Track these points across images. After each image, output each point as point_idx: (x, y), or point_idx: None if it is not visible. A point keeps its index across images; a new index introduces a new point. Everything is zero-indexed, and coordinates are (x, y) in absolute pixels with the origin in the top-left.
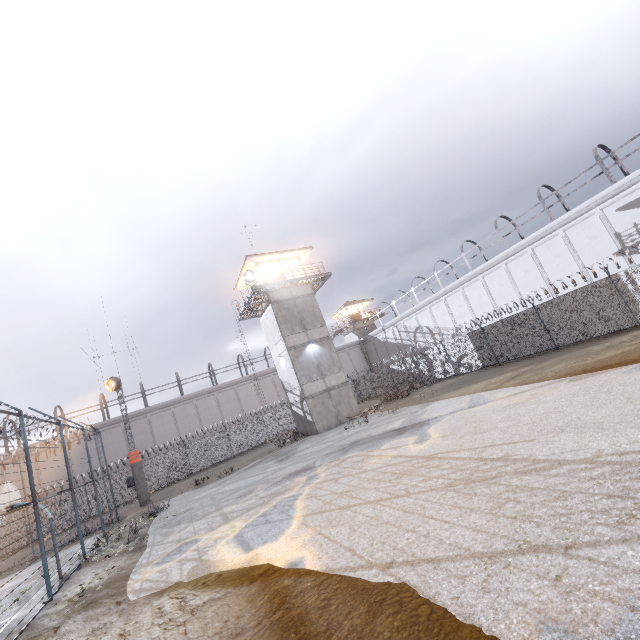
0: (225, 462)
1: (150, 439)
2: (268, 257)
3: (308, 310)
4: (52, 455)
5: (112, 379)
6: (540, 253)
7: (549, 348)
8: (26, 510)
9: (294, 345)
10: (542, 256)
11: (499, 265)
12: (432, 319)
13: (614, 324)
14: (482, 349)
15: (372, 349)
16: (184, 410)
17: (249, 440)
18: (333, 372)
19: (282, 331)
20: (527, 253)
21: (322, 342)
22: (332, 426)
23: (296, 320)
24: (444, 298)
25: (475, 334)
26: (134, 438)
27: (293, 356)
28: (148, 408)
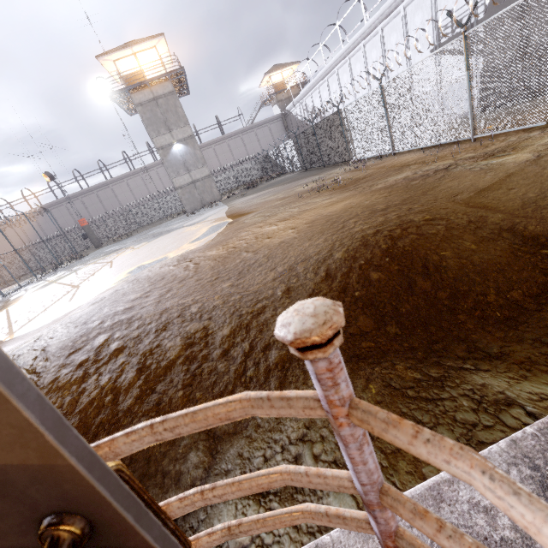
0: (157, 222)
1: (117, 202)
2: (120, 54)
3: (171, 110)
4: (59, 212)
5: (45, 174)
6: (387, 36)
7: (322, 165)
8: (29, 250)
9: (161, 146)
10: (387, 41)
11: (360, 46)
12: (320, 101)
13: (342, 155)
14: (299, 155)
15: (290, 124)
16: (135, 182)
17: (175, 207)
18: (197, 168)
19: (149, 134)
20: (379, 34)
21: (186, 141)
22: (198, 208)
23: (160, 122)
24: (327, 79)
25: (294, 140)
26: (106, 201)
27: (162, 156)
28: (108, 181)
